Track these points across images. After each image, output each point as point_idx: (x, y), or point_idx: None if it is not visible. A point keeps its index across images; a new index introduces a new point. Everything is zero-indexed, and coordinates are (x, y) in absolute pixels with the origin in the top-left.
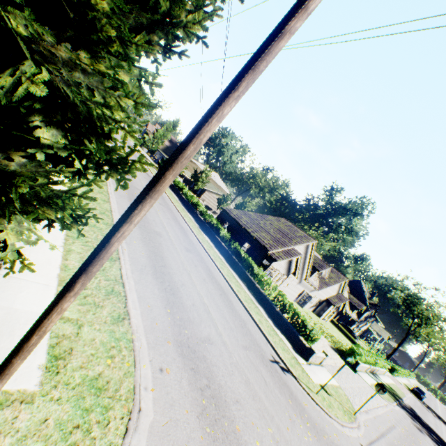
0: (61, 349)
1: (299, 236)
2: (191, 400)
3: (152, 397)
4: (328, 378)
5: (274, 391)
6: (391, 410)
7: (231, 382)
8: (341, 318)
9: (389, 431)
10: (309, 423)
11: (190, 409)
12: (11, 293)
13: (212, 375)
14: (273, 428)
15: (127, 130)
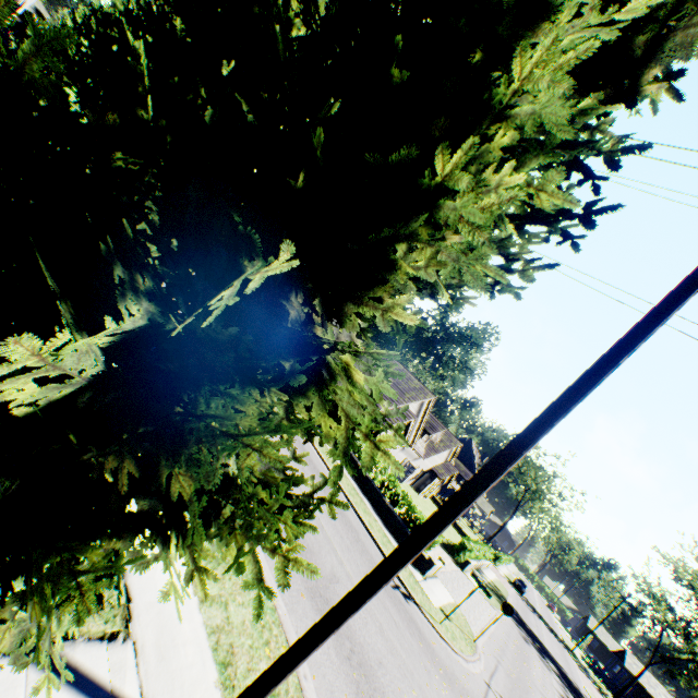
0: (224, 649)
1: (414, 388)
2: (345, 677)
3: (314, 687)
4: (444, 594)
5: (406, 633)
6: (501, 620)
7: (368, 635)
8: (443, 491)
9: (503, 652)
10: (441, 669)
11: (347, 690)
12: (148, 575)
13: (352, 632)
14: (416, 688)
15: (394, 428)
